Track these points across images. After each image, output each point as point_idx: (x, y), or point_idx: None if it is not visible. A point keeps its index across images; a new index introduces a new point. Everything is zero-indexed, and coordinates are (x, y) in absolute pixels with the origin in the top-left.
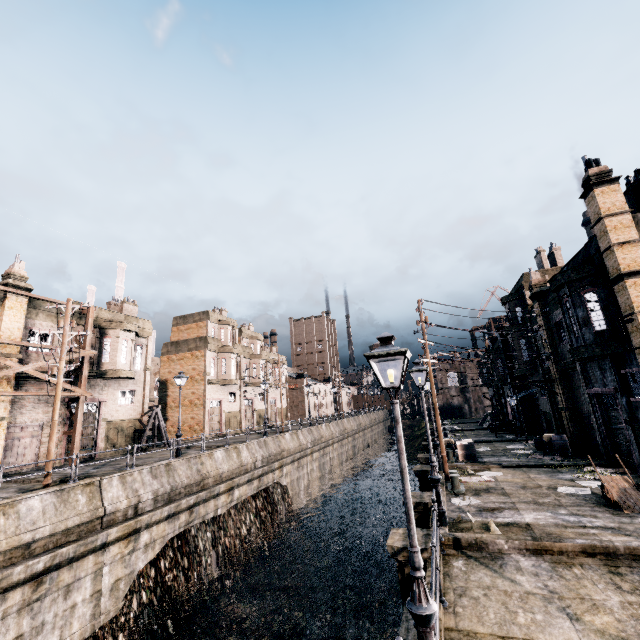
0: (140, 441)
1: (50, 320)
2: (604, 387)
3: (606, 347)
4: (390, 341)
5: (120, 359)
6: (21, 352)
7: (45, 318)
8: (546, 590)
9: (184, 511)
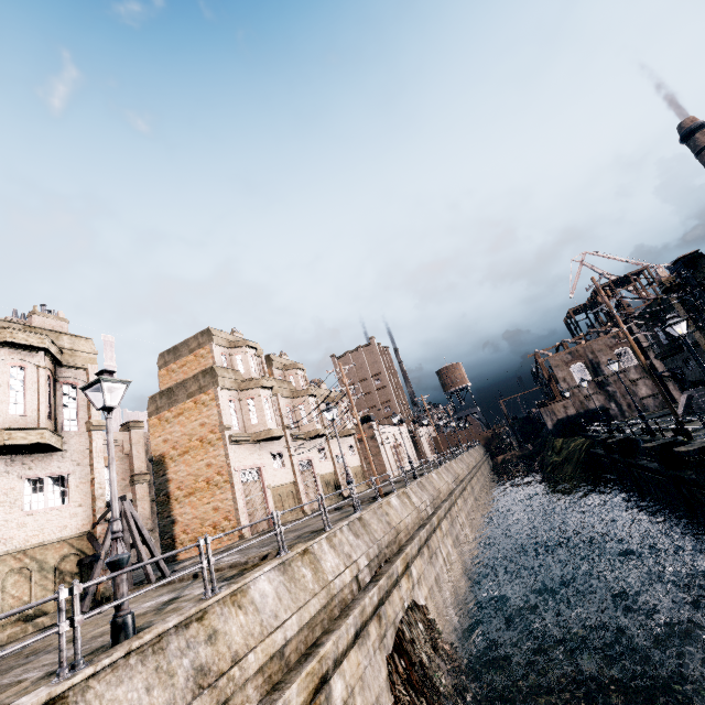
0: None
1: None
2: None
3: None
4: None
5: (6, 407)
6: None
7: None
8: None
9: None
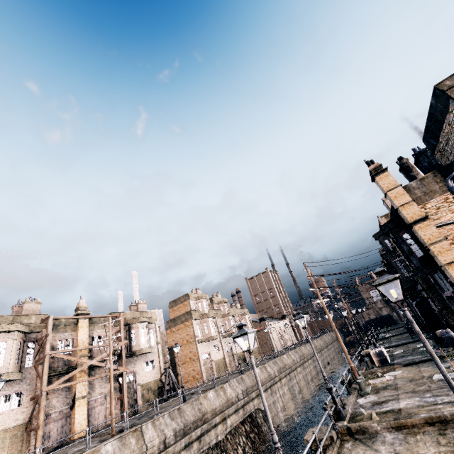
0: (162, 395)
1: (101, 328)
2: (449, 291)
3: (428, 267)
4: (242, 327)
5: (141, 341)
6: (89, 352)
7: (98, 327)
8: (393, 453)
9: (195, 441)
